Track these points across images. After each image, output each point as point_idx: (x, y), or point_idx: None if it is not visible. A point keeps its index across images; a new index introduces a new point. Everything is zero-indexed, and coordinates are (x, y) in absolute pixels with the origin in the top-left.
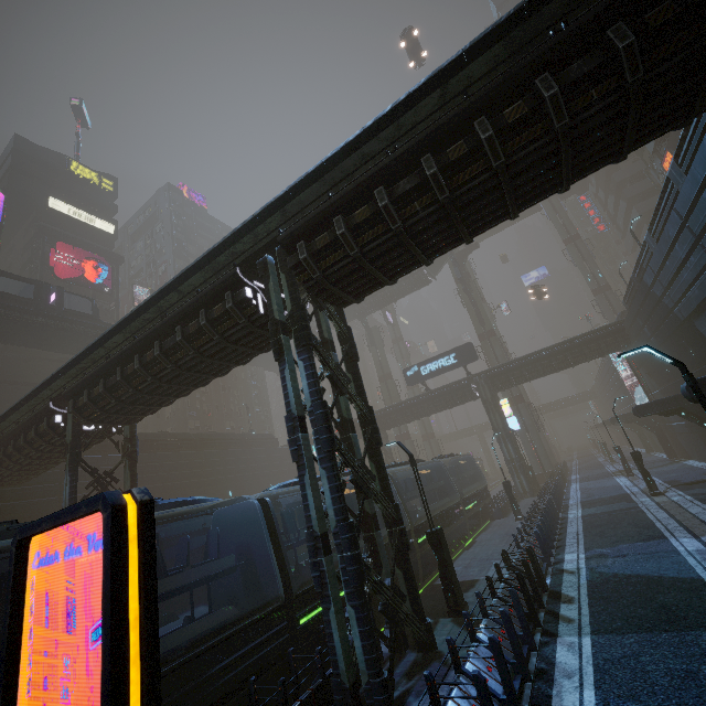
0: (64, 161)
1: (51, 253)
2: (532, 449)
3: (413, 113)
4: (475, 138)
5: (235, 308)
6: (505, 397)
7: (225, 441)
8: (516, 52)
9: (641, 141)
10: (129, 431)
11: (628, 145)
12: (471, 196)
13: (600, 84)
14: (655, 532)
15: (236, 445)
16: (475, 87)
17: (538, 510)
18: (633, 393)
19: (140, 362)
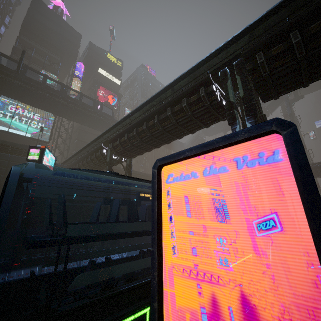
0: (105, 53)
1: (98, 90)
2: None
3: None
4: None
5: (205, 96)
6: None
7: None
8: None
9: None
10: (129, 162)
11: None
12: None
13: None
14: None
15: None
16: None
17: None
18: None
19: (146, 126)
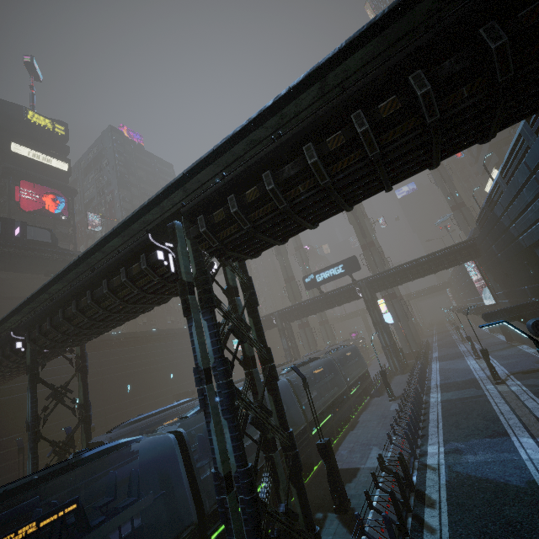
0: (21, 111)
1: (16, 190)
2: (402, 334)
3: (294, 104)
4: (352, 130)
5: (149, 269)
6: (382, 294)
7: (166, 336)
8: (391, 46)
9: (505, 127)
10: (80, 350)
11: (493, 131)
12: (349, 180)
13: (471, 81)
14: (500, 427)
15: (174, 337)
16: (352, 79)
17: (407, 396)
18: (481, 289)
19: (77, 307)
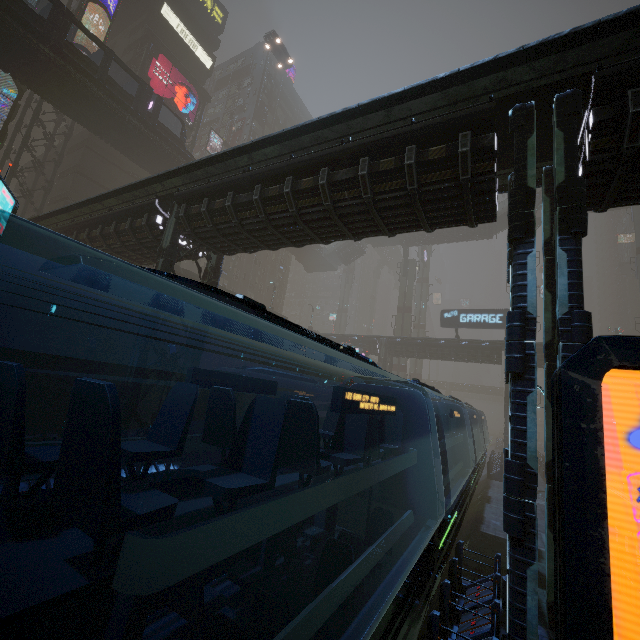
0: None
1: (152, 62)
2: None
3: None
4: None
5: (469, 155)
6: None
7: None
8: None
9: None
10: (215, 262)
11: None
12: None
13: None
14: None
15: None
16: None
17: None
18: None
19: (291, 187)
